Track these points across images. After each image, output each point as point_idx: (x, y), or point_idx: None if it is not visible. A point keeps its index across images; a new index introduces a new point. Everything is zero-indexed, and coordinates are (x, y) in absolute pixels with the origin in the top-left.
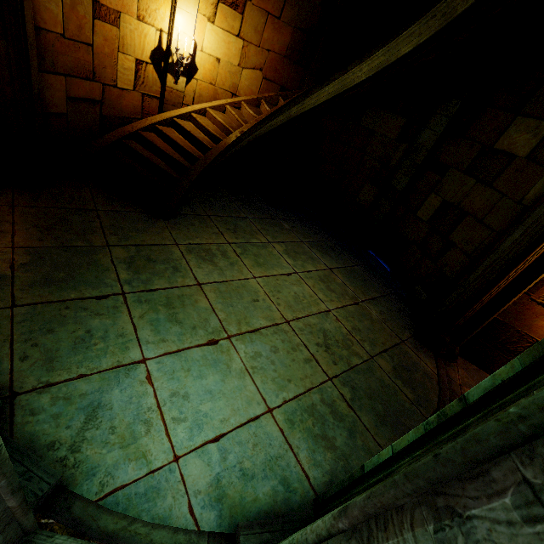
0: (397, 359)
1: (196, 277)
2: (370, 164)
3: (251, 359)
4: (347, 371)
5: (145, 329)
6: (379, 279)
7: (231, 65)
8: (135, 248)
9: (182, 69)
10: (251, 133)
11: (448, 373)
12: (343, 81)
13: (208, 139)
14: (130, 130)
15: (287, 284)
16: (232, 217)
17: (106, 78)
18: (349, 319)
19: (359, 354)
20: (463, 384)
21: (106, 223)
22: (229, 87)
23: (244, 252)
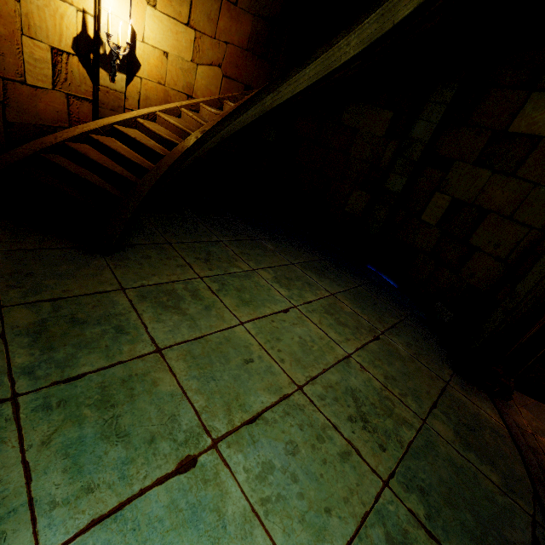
0: (453, 416)
1: (154, 338)
2: (356, 167)
3: (257, 481)
4: (402, 458)
5: (51, 470)
6: (389, 299)
7: (183, 61)
8: (51, 305)
9: (118, 61)
10: (215, 133)
11: (512, 419)
12: (327, 59)
13: (161, 146)
14: (52, 141)
15: (287, 325)
16: (201, 242)
17: (7, 70)
18: (376, 363)
19: (406, 420)
20: (535, 432)
21: (4, 269)
22: (183, 87)
23: (222, 287)
